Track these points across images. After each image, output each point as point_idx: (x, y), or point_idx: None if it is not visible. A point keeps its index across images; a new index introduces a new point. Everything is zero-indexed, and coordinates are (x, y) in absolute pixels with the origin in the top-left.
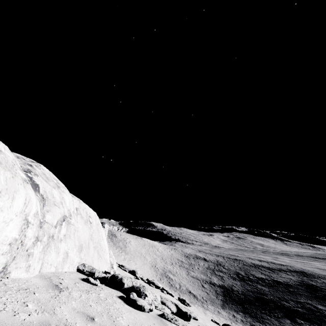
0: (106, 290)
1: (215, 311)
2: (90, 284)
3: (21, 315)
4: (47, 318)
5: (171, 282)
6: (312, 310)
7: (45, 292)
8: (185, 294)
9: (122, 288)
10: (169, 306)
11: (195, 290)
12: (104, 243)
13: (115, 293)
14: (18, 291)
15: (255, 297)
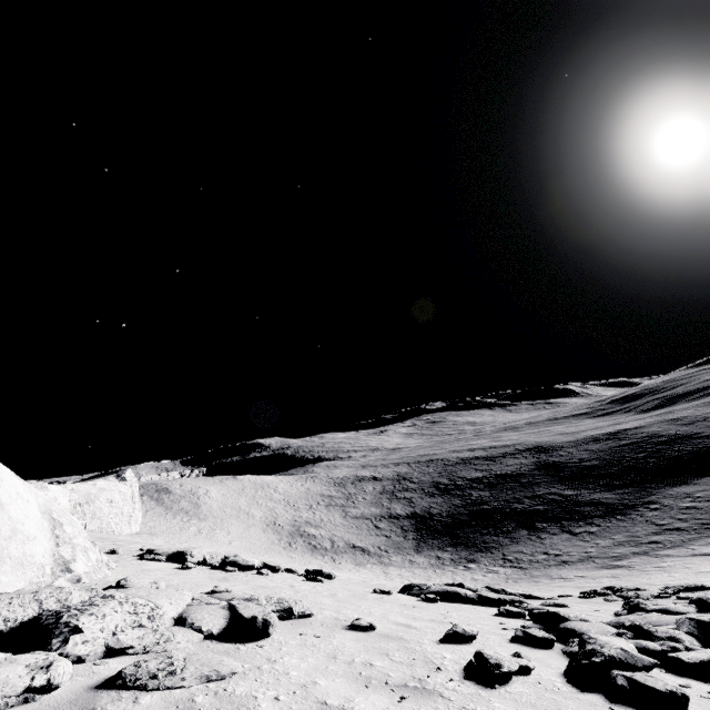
0: None
1: (405, 562)
2: None
3: None
4: None
5: (313, 543)
6: (557, 502)
7: None
8: (344, 554)
9: None
10: (196, 624)
11: (363, 539)
12: (7, 515)
13: None
14: None
15: (470, 513)
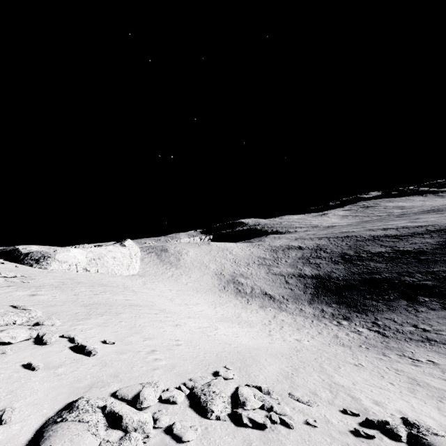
0: None
1: (296, 310)
2: None
3: None
4: None
5: (240, 288)
6: None
7: None
8: (257, 298)
9: None
10: None
11: (274, 289)
12: None
13: None
14: None
15: (362, 280)
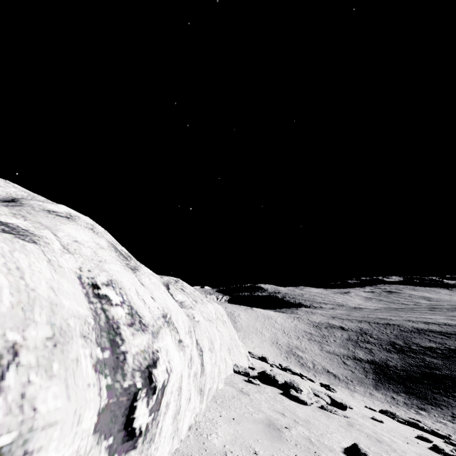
0: (267, 388)
1: (366, 393)
2: (254, 384)
3: (254, 415)
4: (265, 415)
5: (301, 361)
6: None
7: (243, 398)
8: (322, 374)
9: (277, 385)
10: (323, 398)
11: (334, 368)
12: (236, 337)
13: (275, 390)
14: (234, 399)
15: (422, 373)
